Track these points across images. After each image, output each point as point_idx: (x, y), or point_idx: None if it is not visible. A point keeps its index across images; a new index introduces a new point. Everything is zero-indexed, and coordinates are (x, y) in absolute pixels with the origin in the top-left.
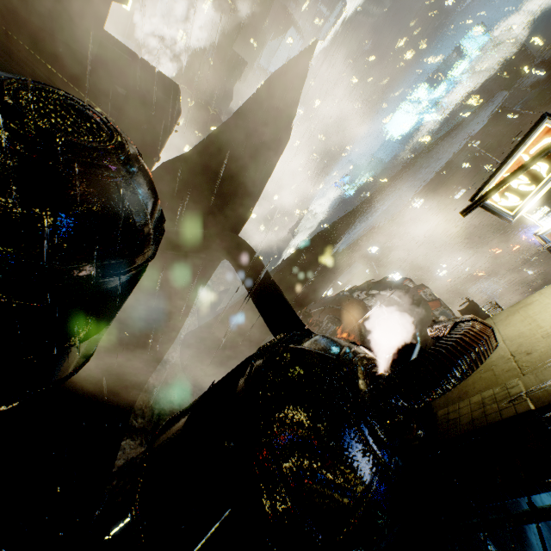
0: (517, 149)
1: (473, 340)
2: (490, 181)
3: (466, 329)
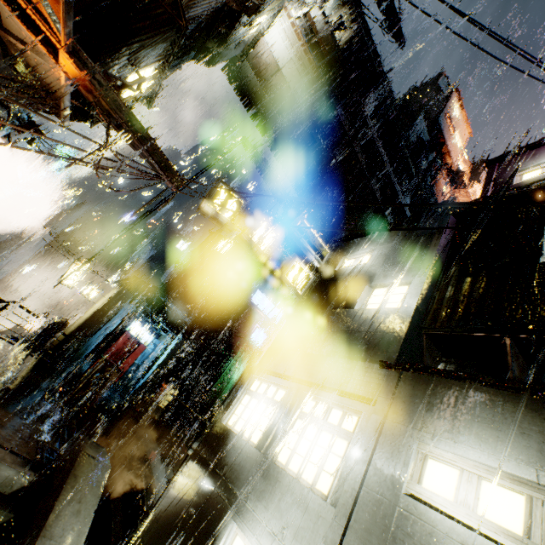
0: (70, 267)
1: (61, 321)
2: (63, 276)
3: (59, 319)
